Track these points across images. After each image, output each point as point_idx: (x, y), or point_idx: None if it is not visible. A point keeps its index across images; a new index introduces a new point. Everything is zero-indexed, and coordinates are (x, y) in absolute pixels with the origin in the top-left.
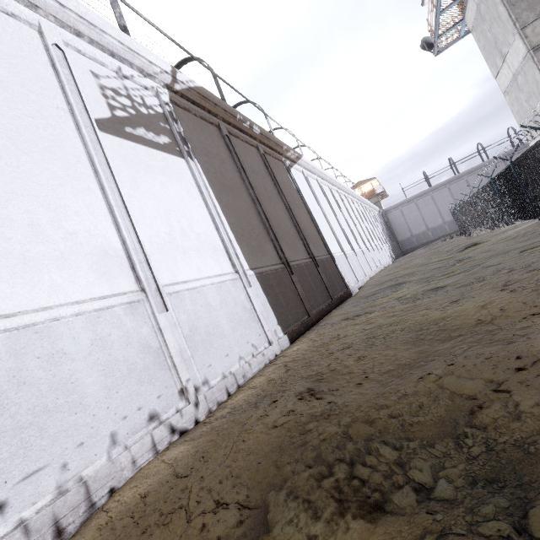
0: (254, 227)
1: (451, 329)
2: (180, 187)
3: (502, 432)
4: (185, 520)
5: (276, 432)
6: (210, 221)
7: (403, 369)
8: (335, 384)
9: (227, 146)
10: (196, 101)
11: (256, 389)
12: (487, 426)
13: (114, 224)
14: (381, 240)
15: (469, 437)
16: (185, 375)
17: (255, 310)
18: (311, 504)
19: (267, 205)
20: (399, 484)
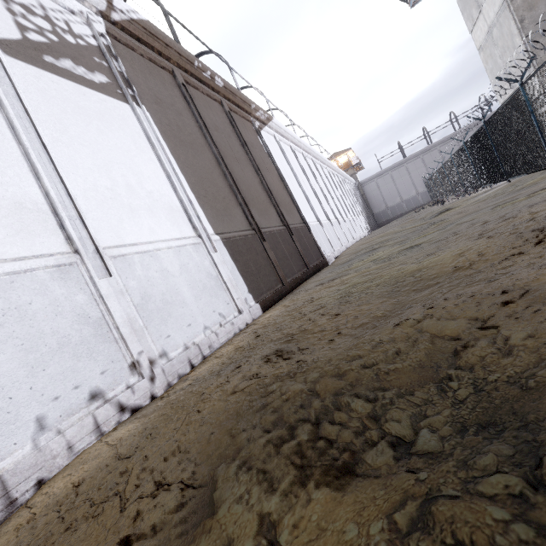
0: (219, 189)
1: (428, 278)
2: (125, 137)
3: (492, 370)
4: (118, 509)
5: (235, 398)
6: (165, 178)
7: (379, 321)
8: (305, 343)
9: (184, 97)
10: (141, 38)
11: (223, 358)
12: (474, 366)
13: (31, 172)
14: (357, 212)
15: (454, 380)
16: (136, 347)
17: (222, 278)
18: (267, 475)
19: (235, 167)
20: (373, 441)
